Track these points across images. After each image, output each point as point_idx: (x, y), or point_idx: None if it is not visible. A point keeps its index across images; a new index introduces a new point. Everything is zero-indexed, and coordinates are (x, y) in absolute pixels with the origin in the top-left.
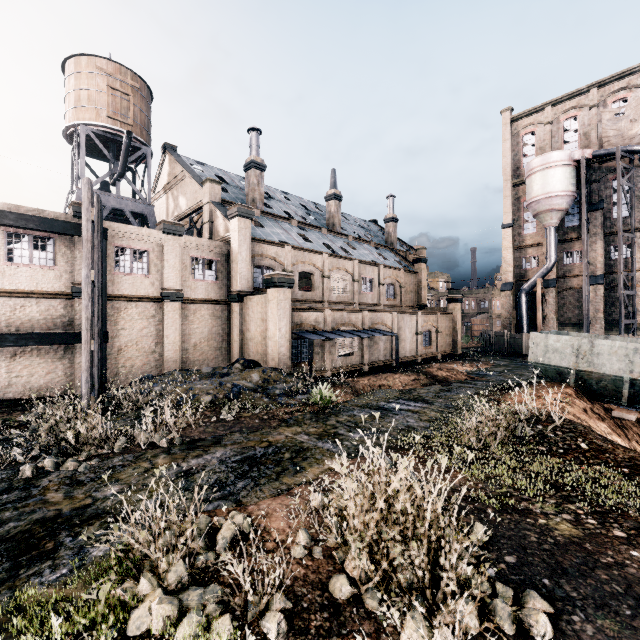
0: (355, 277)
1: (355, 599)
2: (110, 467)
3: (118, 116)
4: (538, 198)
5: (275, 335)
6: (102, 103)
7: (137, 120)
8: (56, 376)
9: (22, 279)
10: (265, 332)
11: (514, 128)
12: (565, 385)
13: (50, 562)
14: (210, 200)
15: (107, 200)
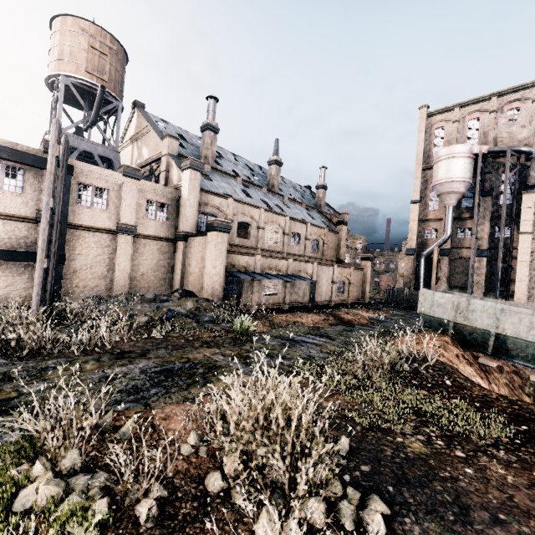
0: (286, 231)
1: (225, 493)
2: (42, 368)
3: (95, 72)
4: (442, 181)
5: (211, 271)
6: (82, 59)
7: (112, 77)
8: (15, 289)
9: None
10: (203, 268)
11: (428, 122)
12: (444, 334)
13: None
14: (168, 152)
15: (79, 143)
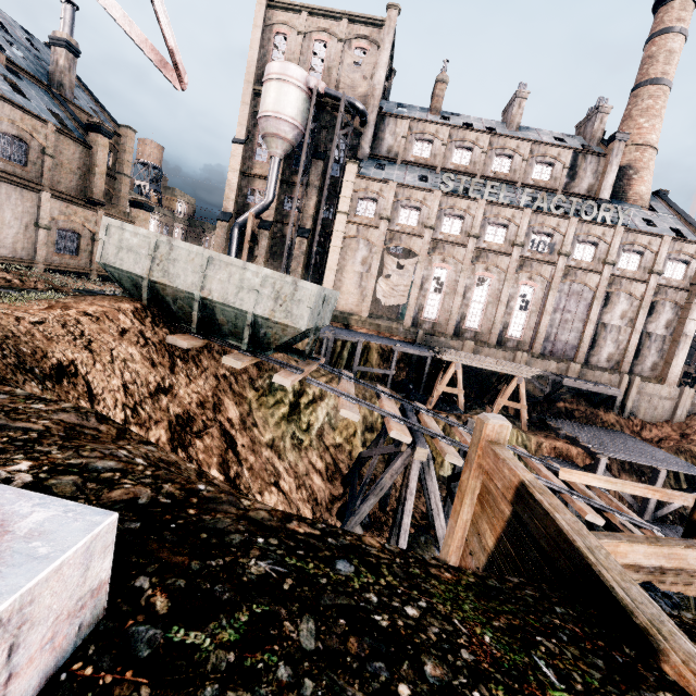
0: None
1: None
2: None
3: None
4: (268, 114)
5: None
6: None
7: None
8: None
9: None
10: None
11: (269, 17)
12: (137, 301)
13: None
14: None
15: None
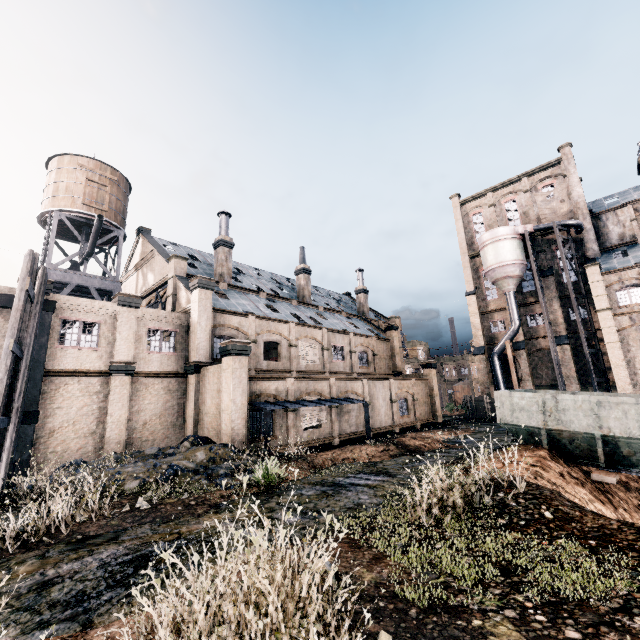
0: (324, 345)
1: None
2: None
3: (93, 203)
4: (493, 267)
5: (229, 407)
6: (79, 193)
7: (112, 207)
8: None
9: None
10: (220, 404)
11: (463, 210)
12: (539, 447)
13: None
14: (175, 274)
15: (72, 278)
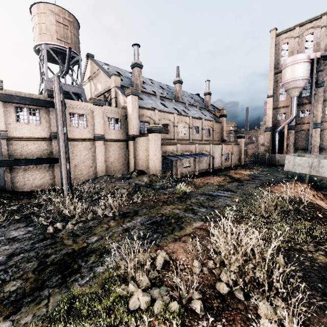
0: (190, 126)
1: (230, 293)
2: (89, 227)
3: (62, 38)
4: (288, 81)
5: (153, 158)
6: (53, 31)
7: (72, 40)
8: (46, 179)
9: (25, 131)
10: (147, 156)
11: (277, 40)
12: (303, 182)
13: (79, 274)
14: (115, 85)
15: None
